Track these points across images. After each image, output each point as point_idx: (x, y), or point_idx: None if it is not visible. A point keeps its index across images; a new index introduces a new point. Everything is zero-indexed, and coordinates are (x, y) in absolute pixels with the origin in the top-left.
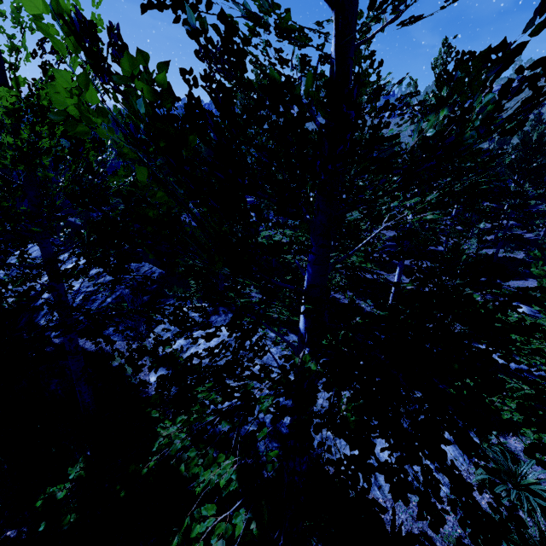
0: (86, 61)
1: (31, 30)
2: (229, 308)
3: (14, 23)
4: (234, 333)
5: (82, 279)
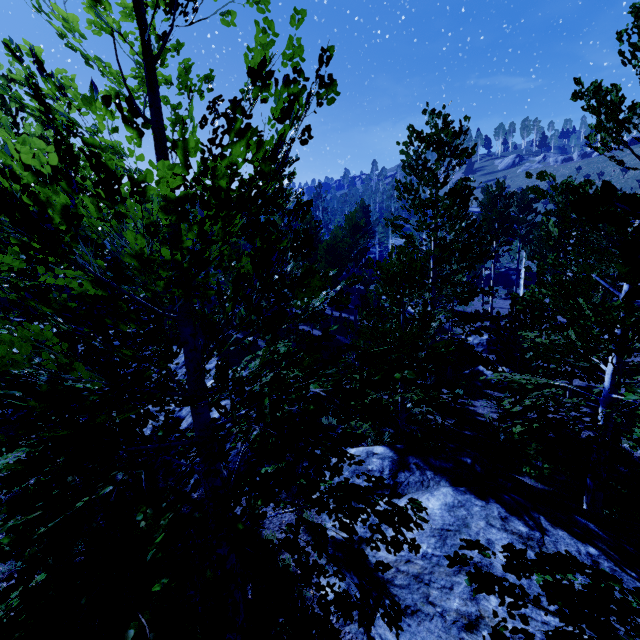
0: (282, 108)
1: (200, 93)
2: (425, 459)
3: (181, 89)
4: (446, 515)
5: (224, 401)
